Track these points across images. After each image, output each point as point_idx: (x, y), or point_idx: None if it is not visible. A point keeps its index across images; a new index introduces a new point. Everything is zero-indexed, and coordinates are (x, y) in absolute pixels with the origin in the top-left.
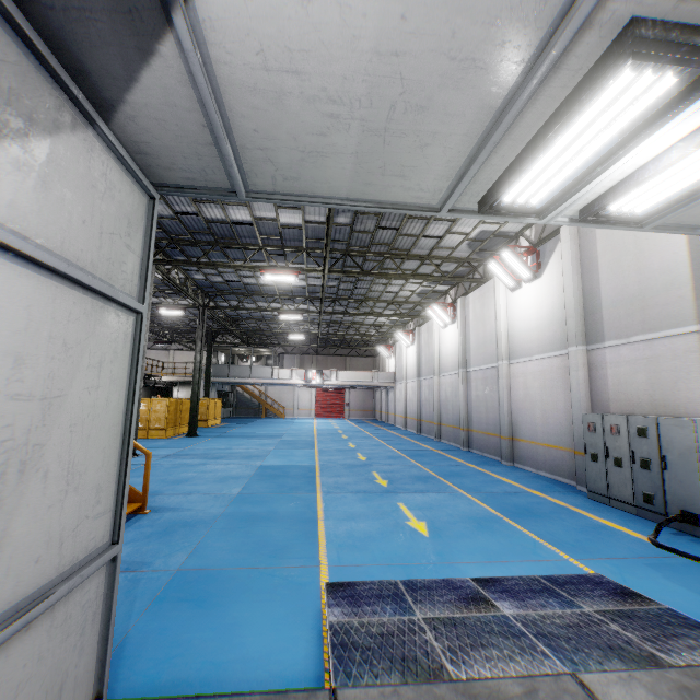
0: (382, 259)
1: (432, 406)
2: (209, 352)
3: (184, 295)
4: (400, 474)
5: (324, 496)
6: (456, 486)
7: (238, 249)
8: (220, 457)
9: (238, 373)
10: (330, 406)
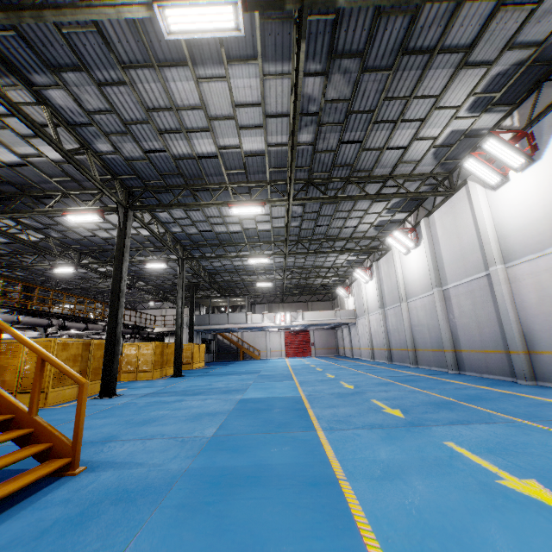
0: (344, 183)
1: (402, 333)
2: (191, 303)
3: (166, 251)
4: (407, 400)
5: (327, 434)
6: (499, 412)
7: (207, 192)
8: (198, 393)
9: (217, 320)
10: (298, 346)
